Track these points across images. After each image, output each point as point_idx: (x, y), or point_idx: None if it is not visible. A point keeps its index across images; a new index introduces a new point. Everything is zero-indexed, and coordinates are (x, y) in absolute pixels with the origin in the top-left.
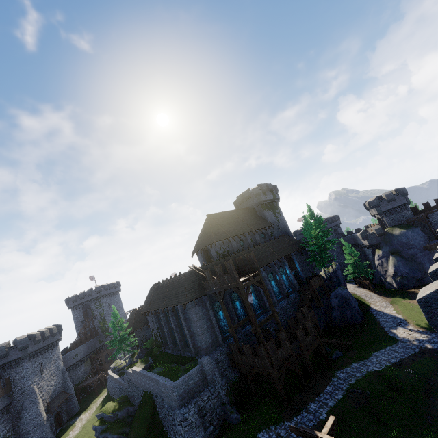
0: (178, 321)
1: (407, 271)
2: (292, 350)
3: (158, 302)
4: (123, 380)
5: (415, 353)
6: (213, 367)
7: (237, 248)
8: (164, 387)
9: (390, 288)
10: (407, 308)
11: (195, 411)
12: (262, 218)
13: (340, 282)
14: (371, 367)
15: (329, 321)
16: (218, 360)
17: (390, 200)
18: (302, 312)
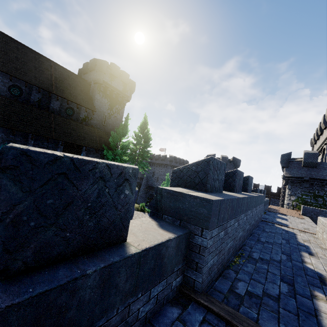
0: None
1: None
2: None
3: None
4: None
5: None
6: None
7: None
8: None
9: None
10: None
11: None
12: (90, 98)
13: None
14: None
15: None
16: None
17: None
18: None
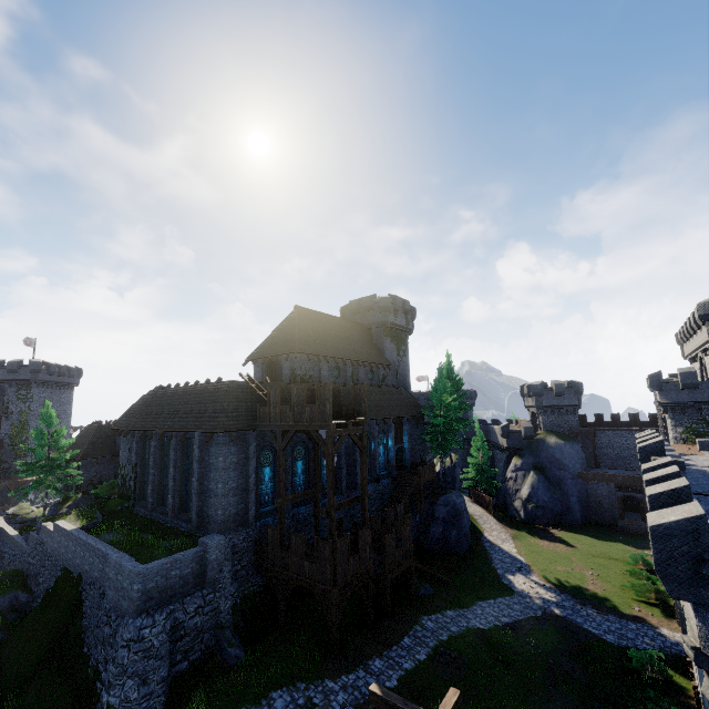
0: (185, 462)
1: (546, 499)
2: (371, 564)
3: (156, 417)
4: (26, 541)
5: (537, 616)
6: (224, 557)
7: (327, 377)
8: (117, 569)
9: (515, 516)
10: (534, 550)
11: (165, 628)
12: (378, 349)
13: (455, 485)
14: (473, 622)
15: (422, 538)
16: (237, 548)
17: (558, 394)
18: (396, 511)
